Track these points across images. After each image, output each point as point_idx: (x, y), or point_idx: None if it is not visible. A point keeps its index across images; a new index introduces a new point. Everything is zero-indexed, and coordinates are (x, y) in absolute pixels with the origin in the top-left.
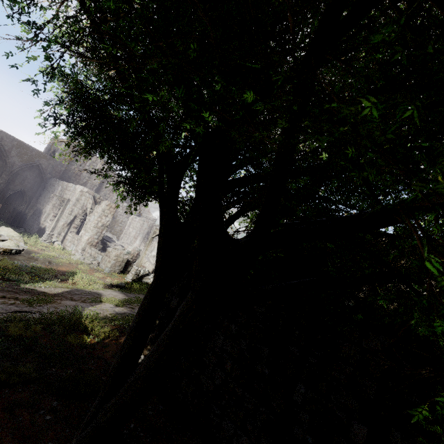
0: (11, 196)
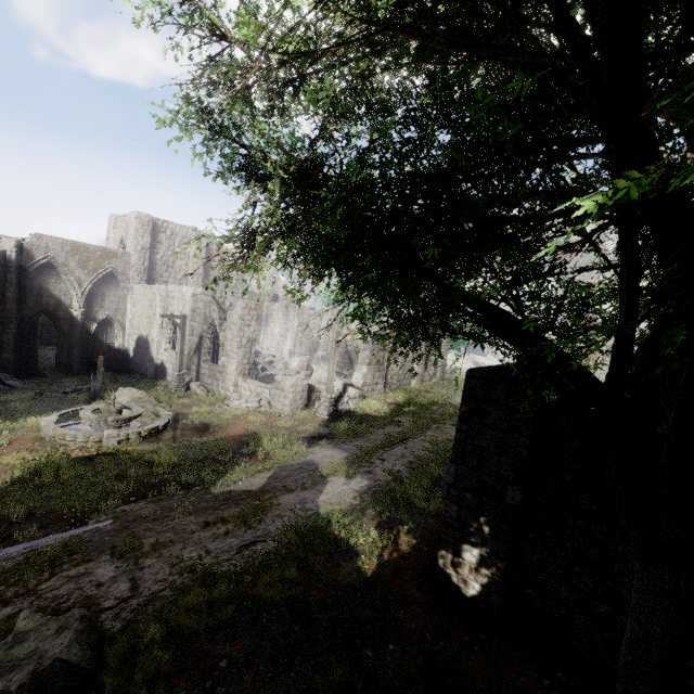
0: (97, 330)
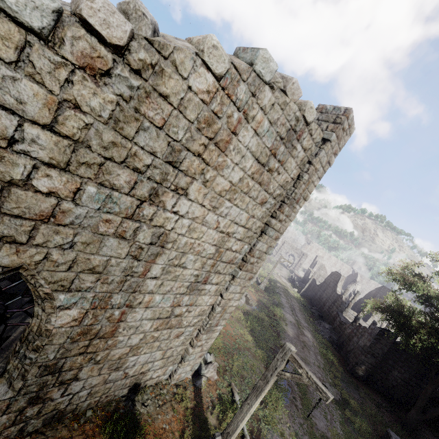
0: None
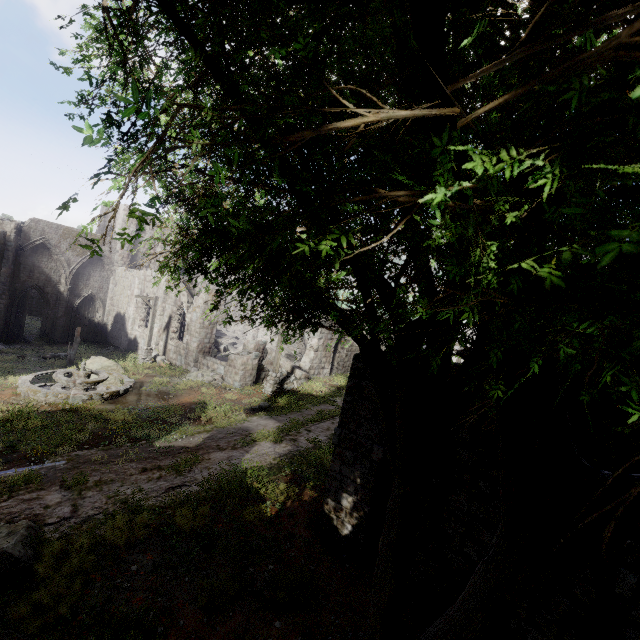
0: (80, 305)
